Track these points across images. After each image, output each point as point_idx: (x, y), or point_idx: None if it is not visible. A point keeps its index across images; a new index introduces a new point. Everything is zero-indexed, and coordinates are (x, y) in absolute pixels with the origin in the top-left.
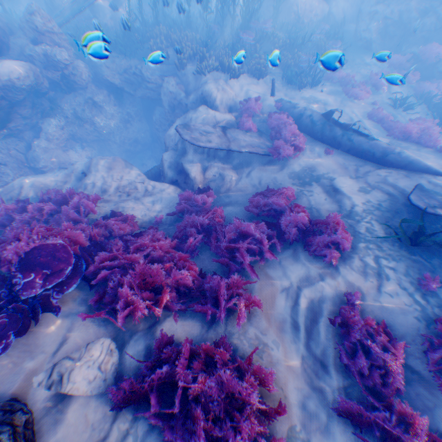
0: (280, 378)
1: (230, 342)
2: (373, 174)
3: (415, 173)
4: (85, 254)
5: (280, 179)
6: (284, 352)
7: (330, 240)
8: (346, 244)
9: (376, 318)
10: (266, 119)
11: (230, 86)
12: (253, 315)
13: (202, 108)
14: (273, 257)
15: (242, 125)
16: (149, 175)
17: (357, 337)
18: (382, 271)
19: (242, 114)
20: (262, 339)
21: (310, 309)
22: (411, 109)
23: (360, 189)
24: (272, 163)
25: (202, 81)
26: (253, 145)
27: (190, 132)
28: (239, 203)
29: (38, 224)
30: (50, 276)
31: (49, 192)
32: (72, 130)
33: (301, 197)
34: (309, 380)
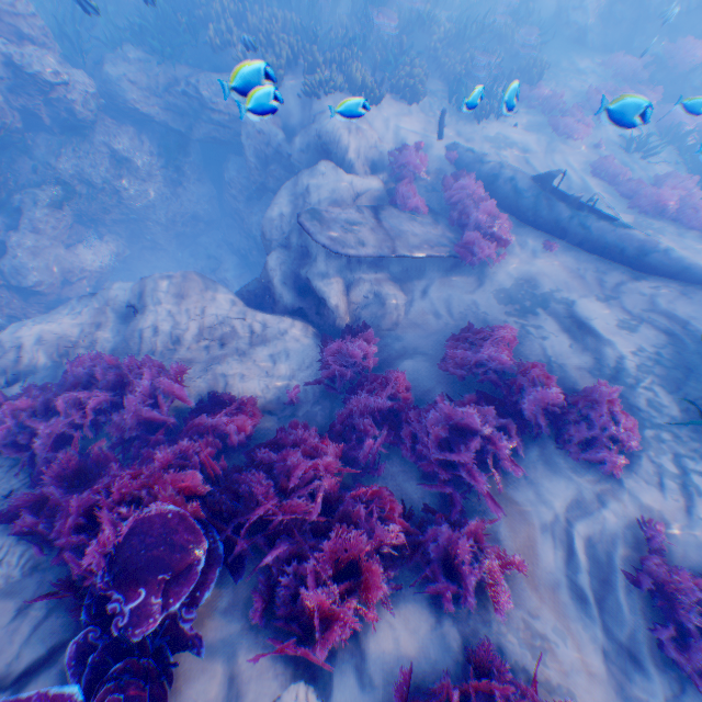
0: (581, 698)
1: (502, 656)
2: (630, 290)
3: (694, 288)
4: (215, 518)
5: (481, 303)
6: (576, 647)
7: (609, 437)
8: (634, 442)
9: (694, 565)
10: (435, 183)
11: (367, 121)
12: (509, 583)
13: (326, 168)
14: (518, 468)
15: (400, 200)
16: (244, 295)
17: (693, 619)
18: (690, 480)
19: (395, 176)
20: (535, 628)
21: (595, 561)
22: (655, 155)
23: (620, 323)
24: (461, 271)
25: (315, 111)
26: (429, 241)
27: (326, 226)
28: (423, 352)
29: (82, 433)
30: (172, 584)
31: (80, 358)
32: (76, 206)
33: (528, 340)
34: (622, 691)
